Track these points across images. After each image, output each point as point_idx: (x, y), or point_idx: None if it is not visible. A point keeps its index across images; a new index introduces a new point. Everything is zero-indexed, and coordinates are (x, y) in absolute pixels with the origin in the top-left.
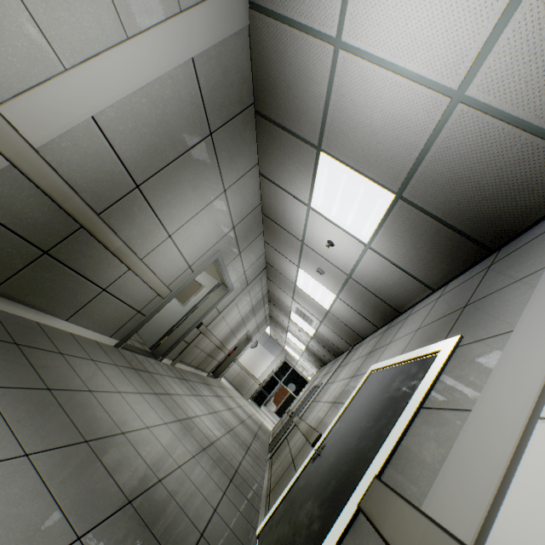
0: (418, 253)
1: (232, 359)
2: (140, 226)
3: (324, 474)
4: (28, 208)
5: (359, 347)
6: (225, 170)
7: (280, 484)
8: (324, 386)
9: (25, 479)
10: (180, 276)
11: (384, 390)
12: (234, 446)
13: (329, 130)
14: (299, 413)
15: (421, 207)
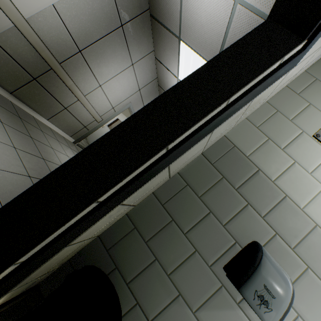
0: None
1: None
2: (83, 75)
3: None
4: (25, 52)
5: None
6: (132, 51)
7: None
8: None
9: (12, 152)
10: (107, 112)
11: None
12: None
13: (183, 26)
14: None
15: None
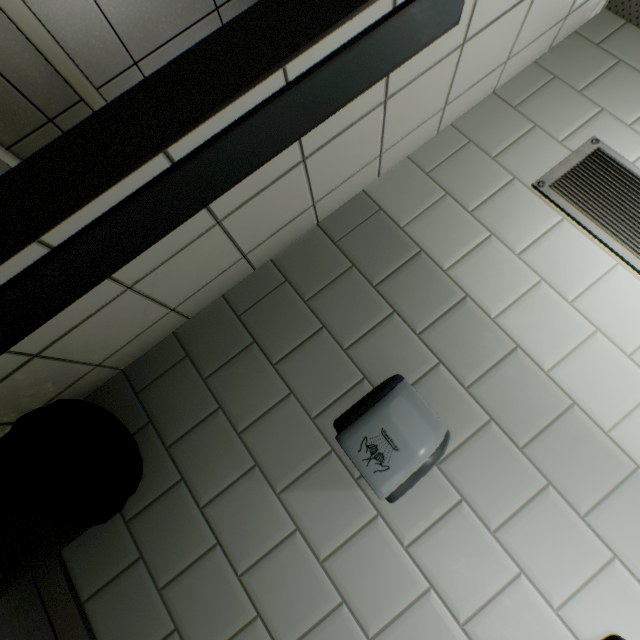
0: None
1: None
2: None
3: None
4: (26, 65)
5: None
6: None
7: None
8: None
9: None
10: None
11: None
12: None
13: None
14: None
15: None
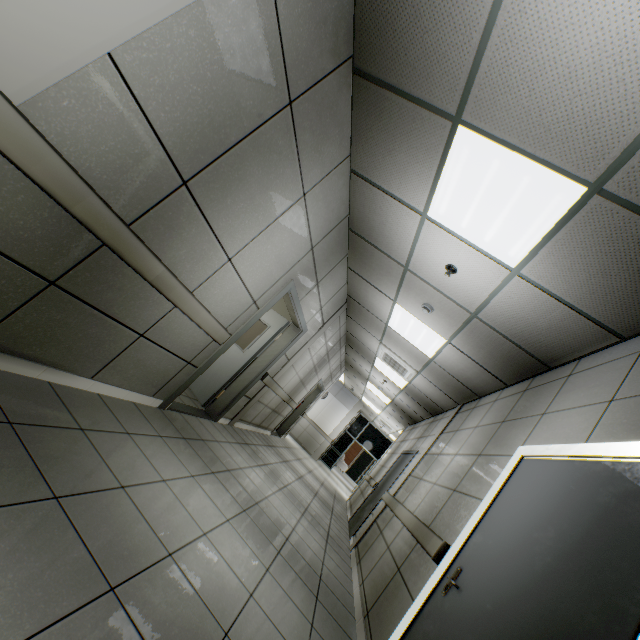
0: (609, 282)
1: (299, 414)
2: (189, 244)
3: (483, 637)
4: (16, 212)
5: (475, 409)
6: (306, 163)
7: (385, 607)
8: (423, 456)
9: None
10: (241, 314)
11: (577, 503)
12: (312, 536)
13: (481, 85)
14: (389, 488)
15: (639, 205)
